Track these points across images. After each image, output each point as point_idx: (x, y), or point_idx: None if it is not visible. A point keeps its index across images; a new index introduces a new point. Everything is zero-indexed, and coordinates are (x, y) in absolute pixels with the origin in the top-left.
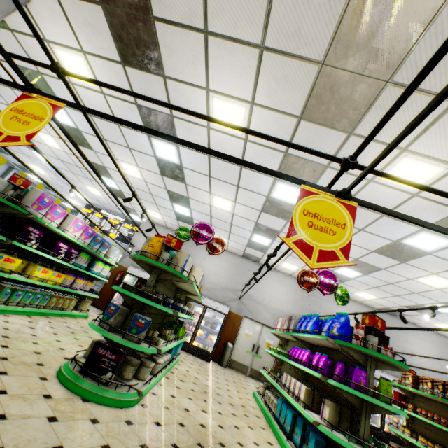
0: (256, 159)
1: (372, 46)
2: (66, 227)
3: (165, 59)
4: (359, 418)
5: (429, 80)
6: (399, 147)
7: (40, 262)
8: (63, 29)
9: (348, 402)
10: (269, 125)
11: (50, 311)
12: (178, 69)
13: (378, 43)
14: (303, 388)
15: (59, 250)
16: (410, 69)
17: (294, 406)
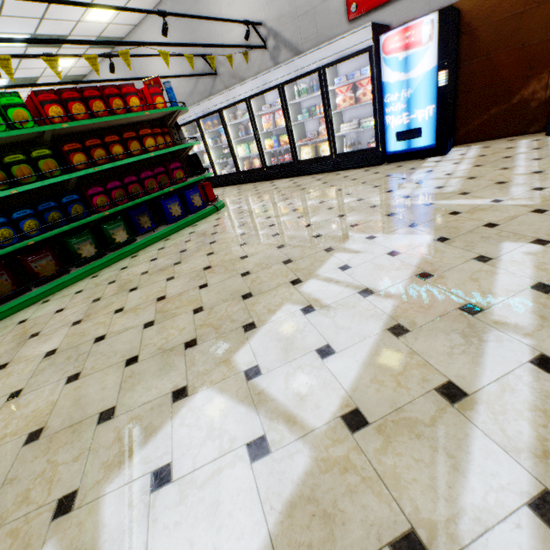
0: None
1: None
2: None
3: None
4: None
5: None
6: None
7: None
8: None
9: None
10: None
11: None
12: None
13: None
14: None
15: None
16: None
17: None
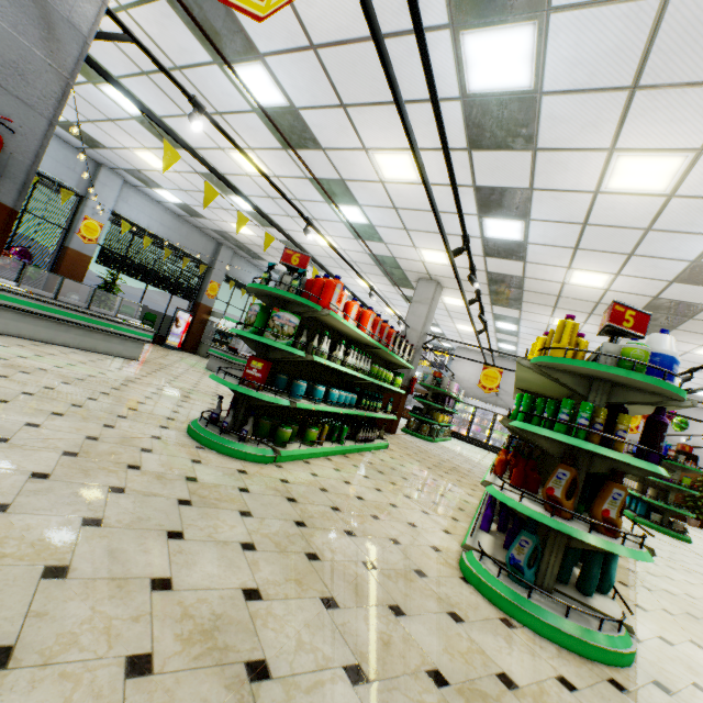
0: (588, 336)
1: (657, 321)
2: (451, 390)
3: (524, 308)
4: (668, 495)
5: (697, 331)
6: (698, 344)
7: (443, 413)
8: (456, 295)
9: (665, 490)
10: (597, 329)
11: (445, 439)
12: (532, 310)
13: (660, 321)
14: (635, 483)
15: (450, 404)
16: (684, 328)
17: (632, 497)
